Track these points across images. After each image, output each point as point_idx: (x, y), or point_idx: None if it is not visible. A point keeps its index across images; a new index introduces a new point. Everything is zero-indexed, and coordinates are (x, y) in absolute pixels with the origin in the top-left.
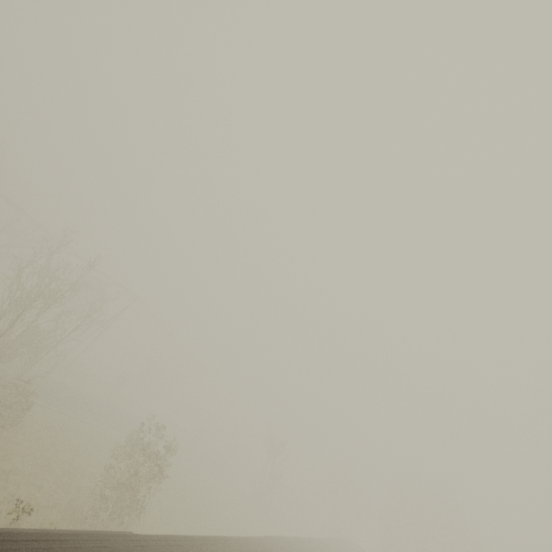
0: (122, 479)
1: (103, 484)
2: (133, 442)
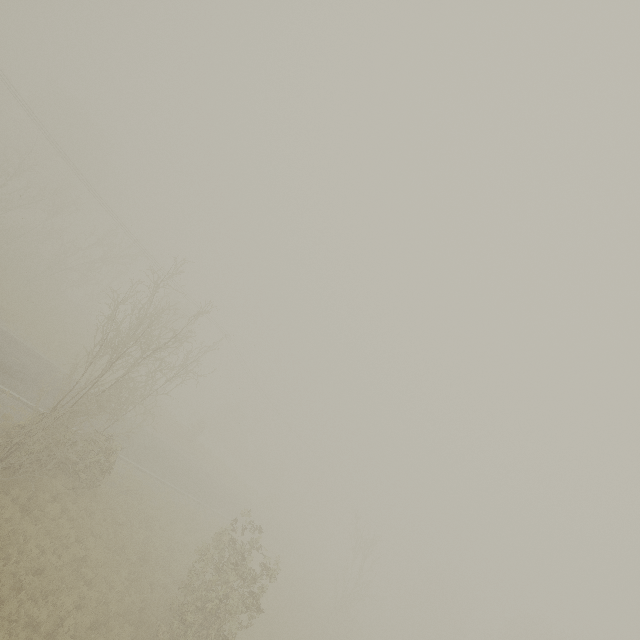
0: (209, 604)
1: (184, 596)
2: (221, 544)
